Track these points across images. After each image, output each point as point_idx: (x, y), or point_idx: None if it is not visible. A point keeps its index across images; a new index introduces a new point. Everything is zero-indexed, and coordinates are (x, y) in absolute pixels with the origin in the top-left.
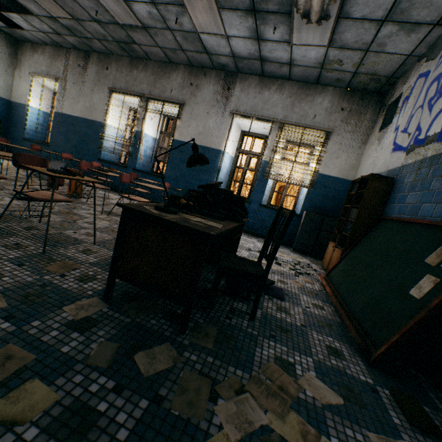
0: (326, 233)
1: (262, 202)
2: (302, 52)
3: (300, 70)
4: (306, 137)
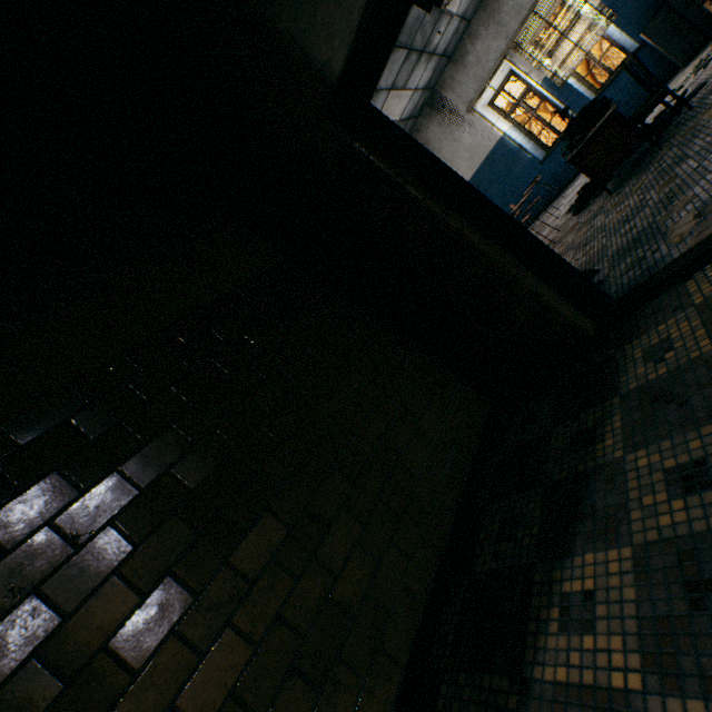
0: (690, 8)
1: (589, 99)
2: (463, 3)
3: (471, 7)
4: (543, 11)
